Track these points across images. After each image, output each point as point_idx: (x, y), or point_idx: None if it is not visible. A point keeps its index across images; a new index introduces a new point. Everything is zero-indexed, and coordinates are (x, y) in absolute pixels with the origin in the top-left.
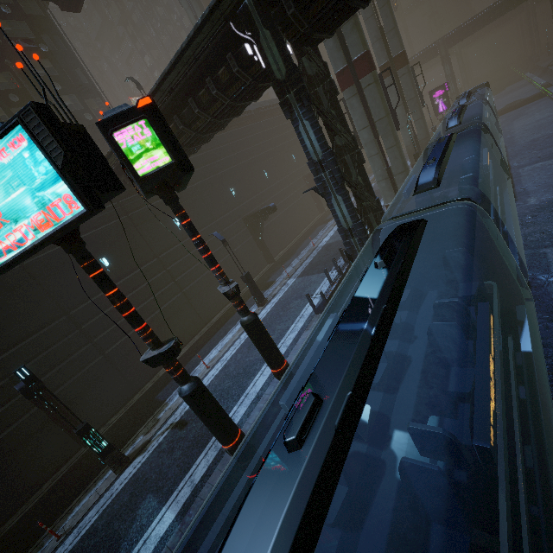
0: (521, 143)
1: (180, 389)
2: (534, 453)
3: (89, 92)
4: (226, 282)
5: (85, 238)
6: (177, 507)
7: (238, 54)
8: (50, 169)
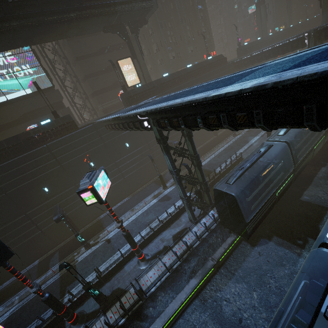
0: None
1: None
2: None
3: (207, 25)
4: None
5: None
6: (259, 136)
7: (302, 42)
8: None
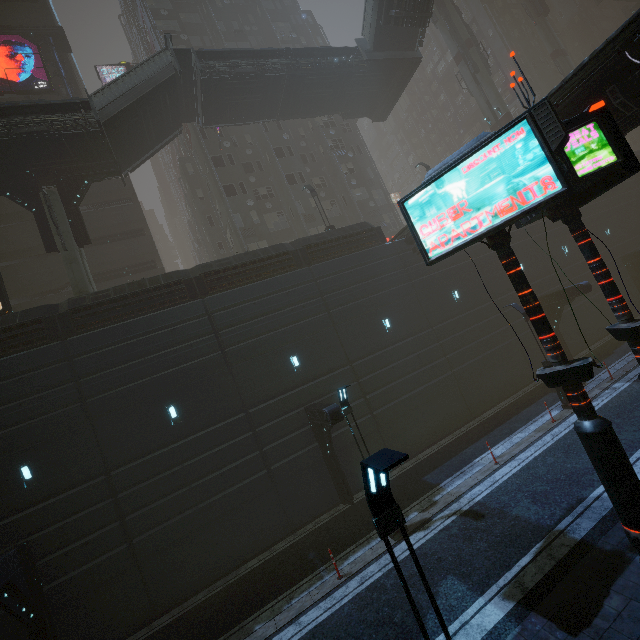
0: None
1: (582, 423)
2: None
3: (373, 185)
4: (630, 317)
5: (375, 298)
6: (504, 605)
7: (625, 83)
8: (538, 155)
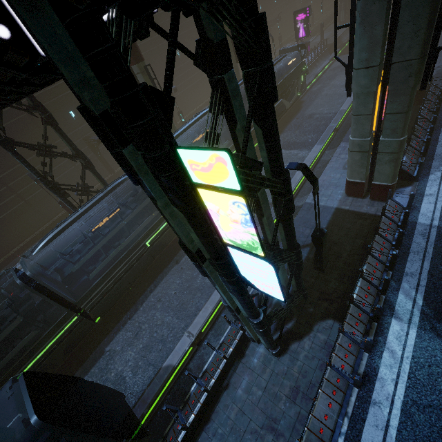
0: (307, 112)
1: None
2: (0, 377)
3: None
4: None
5: None
6: None
7: None
8: None
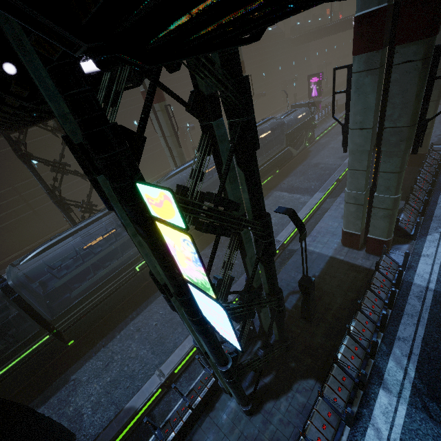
0: (313, 161)
1: None
2: None
3: None
4: None
5: None
6: None
7: None
8: None
